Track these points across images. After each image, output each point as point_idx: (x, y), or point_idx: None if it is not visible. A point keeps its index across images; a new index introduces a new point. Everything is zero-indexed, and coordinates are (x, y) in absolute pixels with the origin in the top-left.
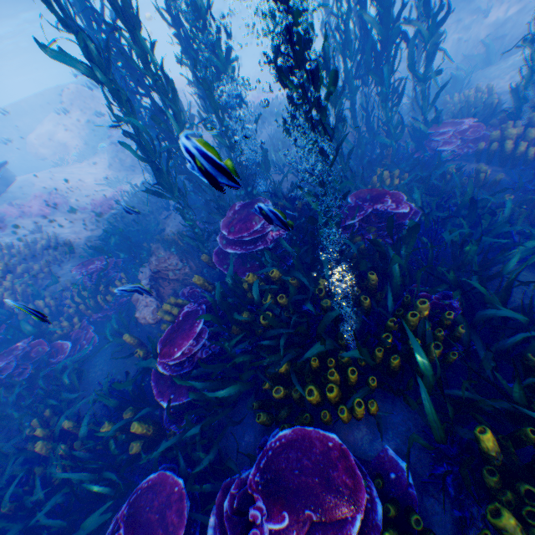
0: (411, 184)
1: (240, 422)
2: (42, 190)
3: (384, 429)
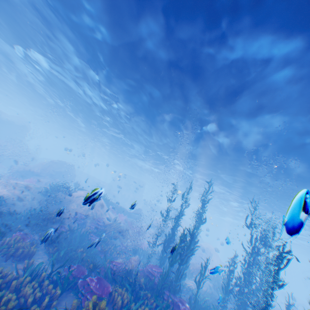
0: None
1: None
2: (140, 226)
3: None
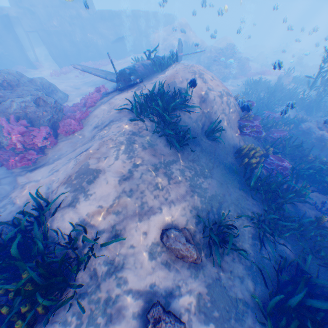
0: None
1: None
2: None
3: None
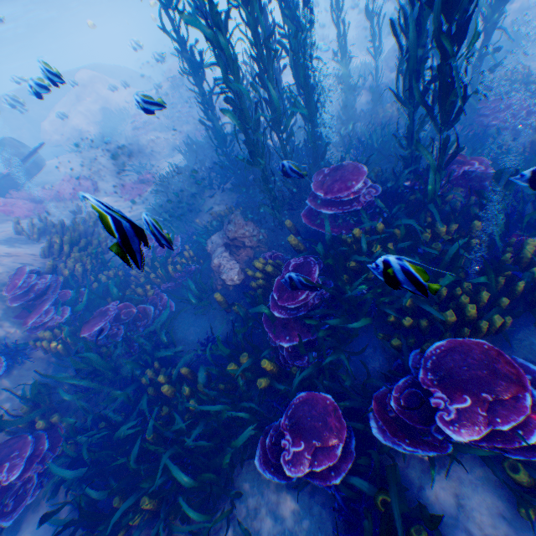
0: (471, 154)
1: (360, 355)
2: (67, 174)
3: (509, 345)
